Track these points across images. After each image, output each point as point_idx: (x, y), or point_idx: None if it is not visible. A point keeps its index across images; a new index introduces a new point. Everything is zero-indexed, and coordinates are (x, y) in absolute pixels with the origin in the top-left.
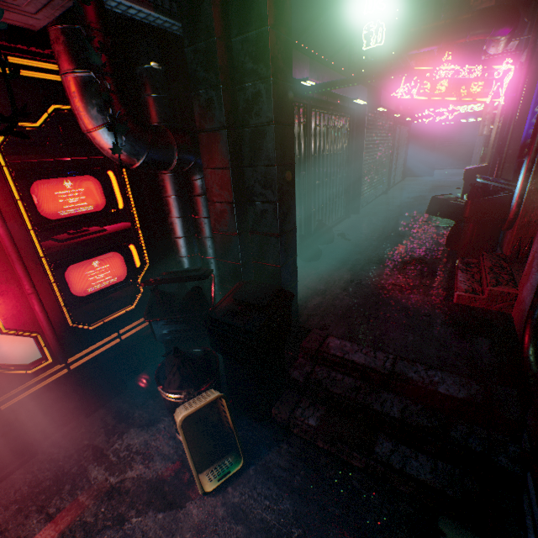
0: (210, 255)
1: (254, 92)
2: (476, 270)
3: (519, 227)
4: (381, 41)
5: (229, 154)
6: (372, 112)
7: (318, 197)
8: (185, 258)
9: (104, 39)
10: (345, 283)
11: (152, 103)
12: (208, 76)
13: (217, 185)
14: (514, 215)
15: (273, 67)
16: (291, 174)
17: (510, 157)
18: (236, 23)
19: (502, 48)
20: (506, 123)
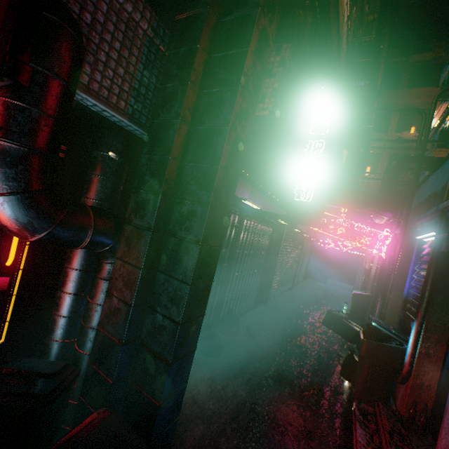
0: (87, 348)
1: (191, 209)
2: (374, 426)
3: (412, 386)
4: (309, 199)
5: (146, 254)
6: (290, 229)
7: (234, 286)
8: (56, 342)
9: (53, 123)
10: (237, 405)
11: (95, 182)
12: (152, 182)
13: (122, 279)
14: (407, 372)
15: (215, 197)
16: (206, 291)
17: (391, 300)
18: (193, 153)
19: (384, 222)
20: (384, 268)
